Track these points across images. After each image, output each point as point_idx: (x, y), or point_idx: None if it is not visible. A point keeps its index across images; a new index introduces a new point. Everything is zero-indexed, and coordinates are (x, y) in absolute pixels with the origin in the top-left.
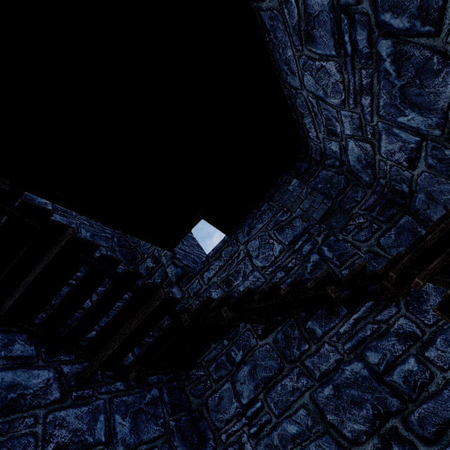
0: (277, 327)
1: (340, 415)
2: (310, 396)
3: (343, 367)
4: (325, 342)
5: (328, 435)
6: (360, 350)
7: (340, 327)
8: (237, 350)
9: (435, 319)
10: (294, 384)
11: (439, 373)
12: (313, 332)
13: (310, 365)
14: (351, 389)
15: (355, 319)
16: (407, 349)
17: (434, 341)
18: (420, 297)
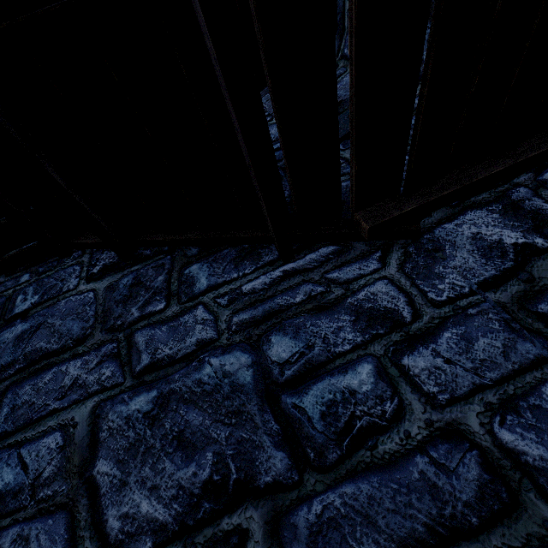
0: (132, 265)
1: (129, 466)
2: (96, 406)
3: (206, 357)
4: (201, 304)
5: (66, 515)
6: (262, 329)
7: (248, 281)
8: (32, 293)
9: (455, 293)
10: (82, 375)
11: (419, 410)
12: (191, 282)
13: (141, 343)
14: (192, 409)
15: (285, 271)
16: (365, 343)
17: (436, 336)
18: (438, 249)
